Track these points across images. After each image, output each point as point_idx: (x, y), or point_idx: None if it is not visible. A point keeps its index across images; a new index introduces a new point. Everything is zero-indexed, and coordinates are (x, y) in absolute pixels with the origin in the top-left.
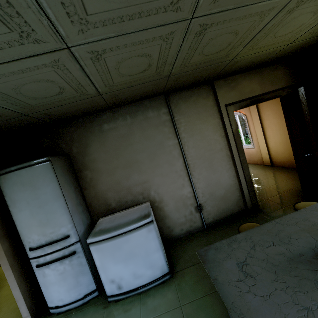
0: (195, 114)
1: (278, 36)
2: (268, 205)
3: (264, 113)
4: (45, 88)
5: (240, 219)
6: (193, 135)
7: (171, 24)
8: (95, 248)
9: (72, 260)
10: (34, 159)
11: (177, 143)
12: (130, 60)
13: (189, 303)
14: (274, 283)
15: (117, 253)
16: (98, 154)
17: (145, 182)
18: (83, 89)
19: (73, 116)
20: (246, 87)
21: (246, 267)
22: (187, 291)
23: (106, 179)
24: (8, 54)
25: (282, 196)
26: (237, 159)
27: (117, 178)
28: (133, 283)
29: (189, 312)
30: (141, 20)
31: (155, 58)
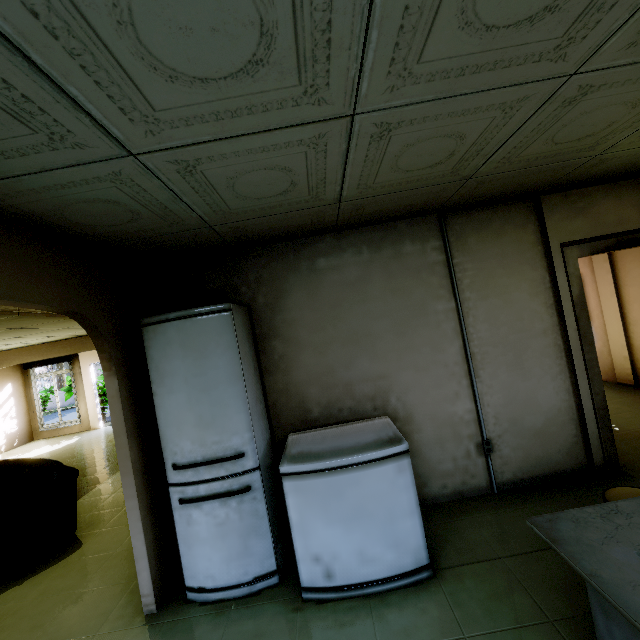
0: (495, 255)
1: None
2: None
3: (627, 272)
4: (271, 181)
5: (576, 486)
6: (488, 296)
7: (532, 83)
8: (292, 486)
9: (243, 503)
10: (190, 307)
11: (453, 309)
12: (427, 144)
13: (484, 635)
14: None
15: (333, 503)
16: (300, 312)
17: (381, 376)
18: (321, 189)
19: (272, 237)
20: (609, 212)
21: None
22: (474, 611)
23: (308, 361)
24: (267, 120)
25: None
26: (578, 357)
27: (328, 362)
28: (356, 571)
29: None
30: (490, 74)
31: (468, 142)
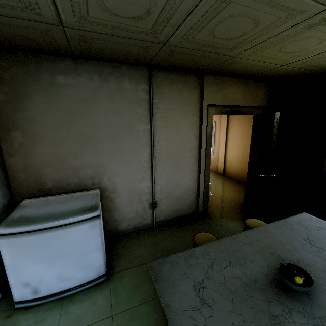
0: (176, 103)
1: (282, 51)
2: (215, 212)
3: (232, 125)
4: None
5: (189, 222)
6: (168, 126)
7: None
8: (6, 242)
9: None
10: None
11: (148, 130)
12: None
13: (123, 312)
14: (231, 316)
15: (40, 251)
16: (40, 114)
17: (99, 165)
18: (33, 0)
19: (8, 42)
20: (231, 93)
21: (203, 291)
22: (122, 298)
23: (45, 150)
24: None
25: (228, 205)
26: (203, 164)
27: (62, 152)
28: (56, 287)
29: (121, 324)
30: None
31: (159, 4)
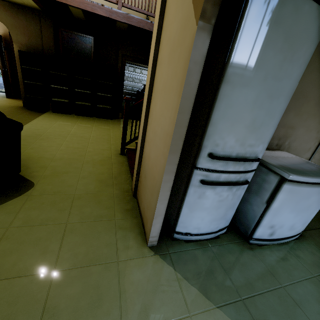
0: None
1: None
2: None
3: None
4: None
5: None
6: None
7: None
8: (289, 188)
9: (238, 190)
10: None
11: None
12: None
13: None
14: None
15: (302, 202)
16: None
17: (292, 127)
18: None
19: None
20: None
21: None
22: None
23: None
24: None
25: None
26: None
27: None
28: (284, 233)
29: None
30: None
31: None
